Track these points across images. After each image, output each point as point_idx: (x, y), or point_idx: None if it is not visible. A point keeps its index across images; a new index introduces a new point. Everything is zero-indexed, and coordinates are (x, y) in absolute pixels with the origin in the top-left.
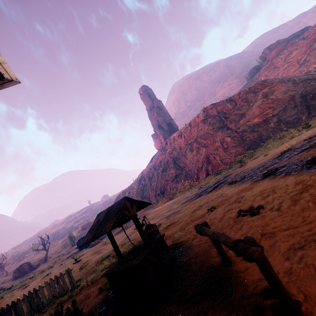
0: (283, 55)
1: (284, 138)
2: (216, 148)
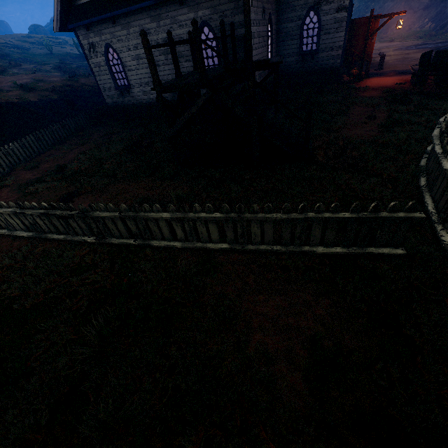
0: None
1: None
2: None
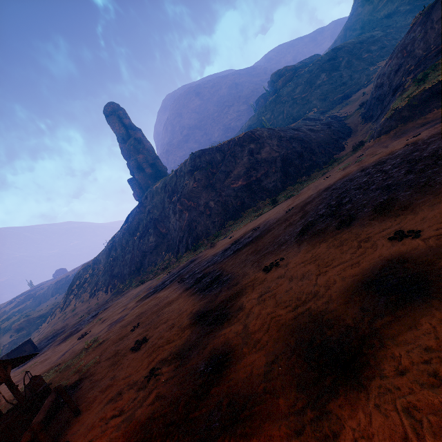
0: (289, 88)
1: (257, 212)
2: (198, 215)
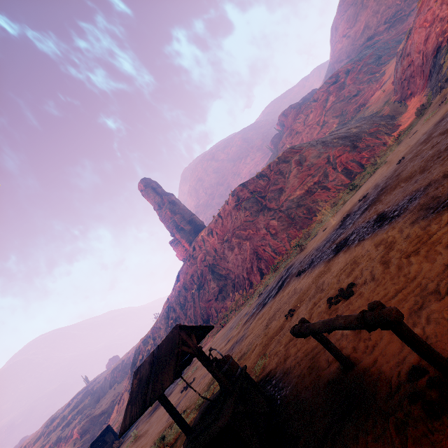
0: (300, 119)
1: (336, 205)
2: (262, 238)
